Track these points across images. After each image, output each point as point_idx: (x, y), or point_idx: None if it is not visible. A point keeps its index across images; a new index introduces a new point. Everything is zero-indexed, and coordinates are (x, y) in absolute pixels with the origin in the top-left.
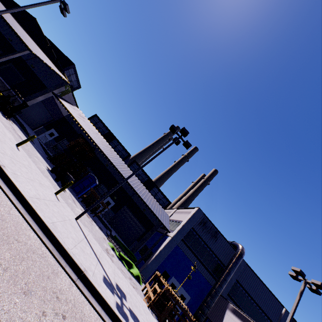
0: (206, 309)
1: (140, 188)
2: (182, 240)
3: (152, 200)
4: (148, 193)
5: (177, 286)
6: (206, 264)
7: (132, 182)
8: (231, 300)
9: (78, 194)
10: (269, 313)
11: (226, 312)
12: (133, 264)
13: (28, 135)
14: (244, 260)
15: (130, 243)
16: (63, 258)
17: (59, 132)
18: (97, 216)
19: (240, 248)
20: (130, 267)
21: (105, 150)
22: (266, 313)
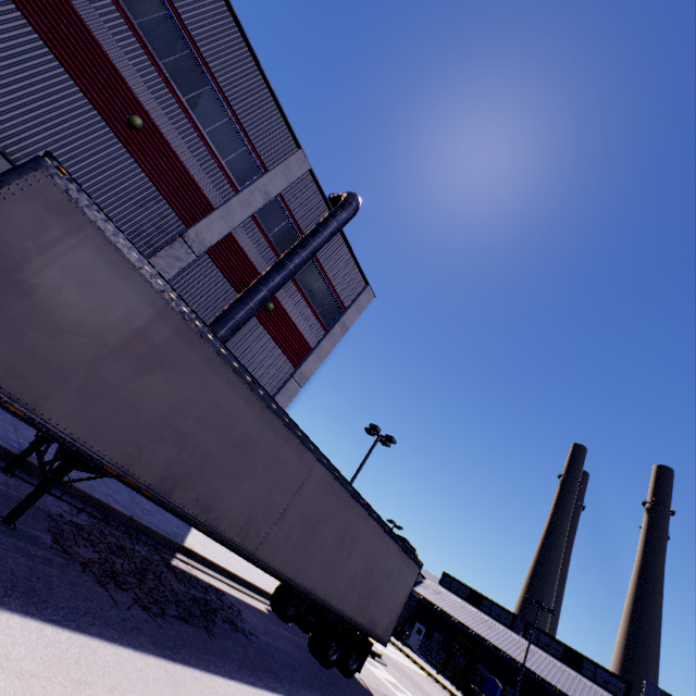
0: None
1: (555, 673)
2: None
3: (585, 689)
4: (573, 678)
5: None
6: None
7: (538, 668)
8: None
9: None
10: None
11: None
12: None
13: (411, 648)
14: None
15: None
16: None
17: (424, 623)
18: None
19: None
20: None
21: (484, 632)
22: None
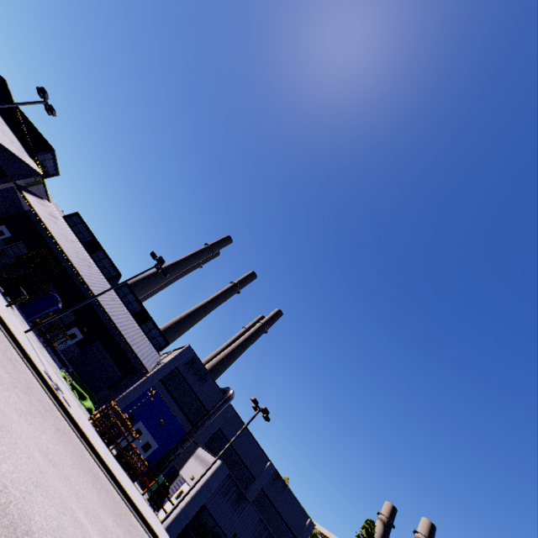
0: (172, 455)
1: (123, 318)
2: (161, 381)
3: (137, 335)
4: (134, 326)
5: (144, 432)
6: (185, 409)
7: (110, 309)
8: (208, 450)
9: (29, 318)
10: (251, 466)
11: (192, 455)
12: (88, 397)
13: None
14: (233, 407)
15: (97, 391)
16: (14, 344)
17: (13, 232)
18: (52, 349)
19: (229, 392)
20: (83, 400)
21: (79, 265)
22: (248, 465)
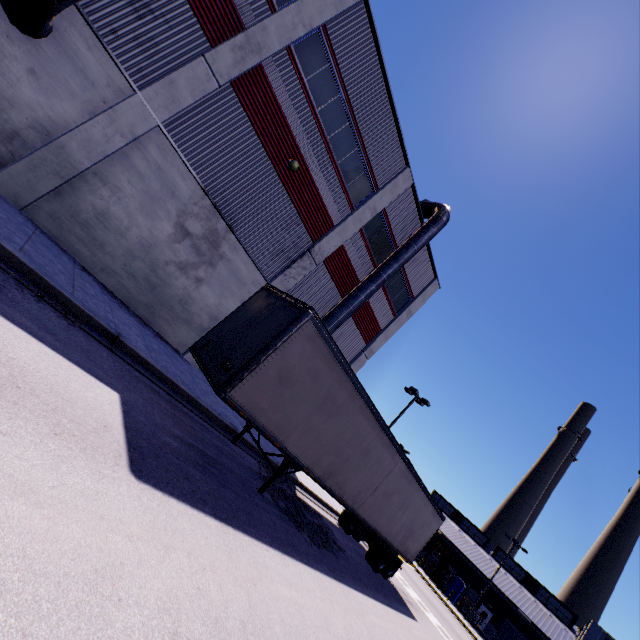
0: None
1: (514, 591)
2: None
3: (535, 609)
4: (528, 598)
5: None
6: None
7: (499, 583)
8: None
9: (452, 601)
10: None
11: None
12: None
13: None
14: None
15: None
16: (468, 630)
17: None
18: (477, 630)
19: None
20: None
21: (460, 545)
22: None
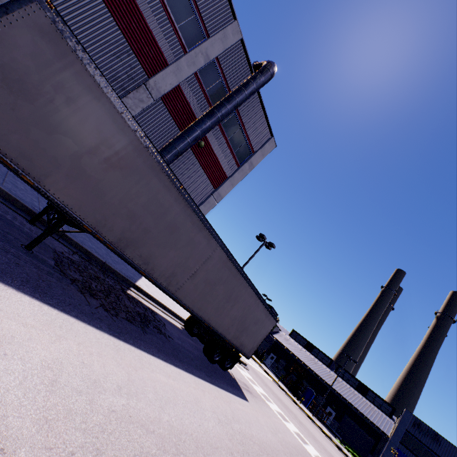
0: None
1: (350, 394)
2: (401, 443)
3: (366, 406)
4: (360, 399)
5: None
6: None
7: (339, 390)
8: None
9: (305, 405)
10: None
11: None
12: None
13: (266, 365)
14: None
15: (365, 456)
16: (314, 423)
17: (276, 354)
18: (324, 425)
19: None
20: None
21: (311, 365)
22: None
